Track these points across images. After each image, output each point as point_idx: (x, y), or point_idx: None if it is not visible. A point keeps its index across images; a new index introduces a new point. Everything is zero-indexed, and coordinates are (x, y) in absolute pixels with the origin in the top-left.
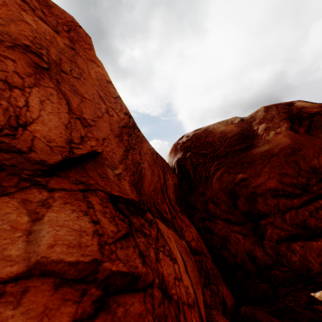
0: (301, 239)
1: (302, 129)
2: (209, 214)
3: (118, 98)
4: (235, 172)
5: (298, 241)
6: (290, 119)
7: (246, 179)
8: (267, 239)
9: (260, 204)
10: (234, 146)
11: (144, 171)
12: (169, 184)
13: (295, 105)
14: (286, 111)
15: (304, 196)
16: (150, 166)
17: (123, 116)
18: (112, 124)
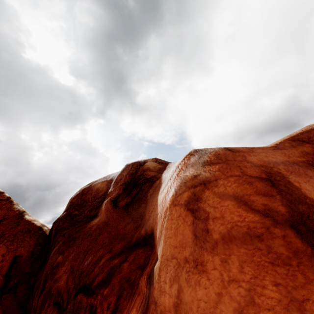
0: None
1: (125, 201)
2: (32, 305)
3: None
4: (61, 251)
5: None
6: (127, 185)
7: (59, 265)
8: None
9: (44, 311)
10: (93, 210)
11: None
12: None
13: (144, 165)
14: (133, 173)
15: None
16: None
17: None
18: None
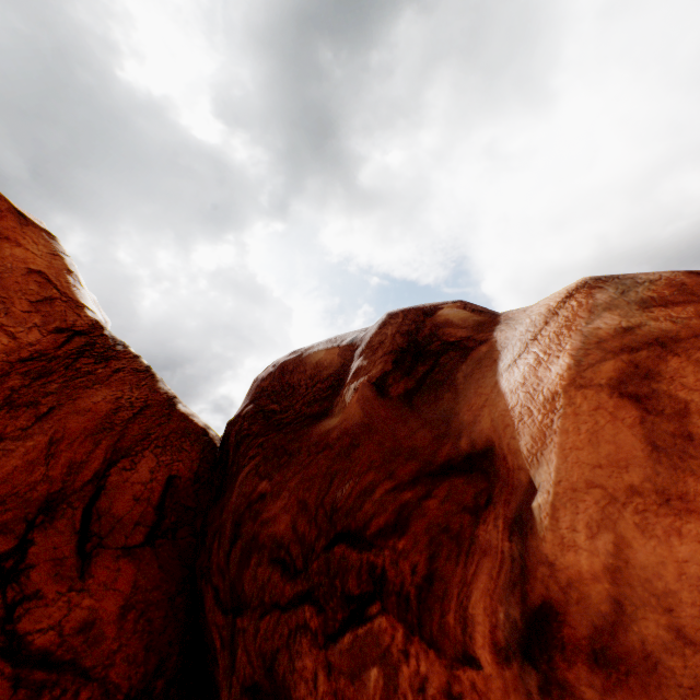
0: None
1: (403, 385)
2: (209, 563)
3: (49, 302)
4: (263, 474)
5: None
6: (401, 355)
7: (265, 497)
8: (237, 672)
9: (250, 572)
10: (315, 404)
11: None
12: (125, 480)
13: (436, 316)
14: (410, 331)
15: (300, 582)
16: (52, 443)
17: (35, 339)
18: None
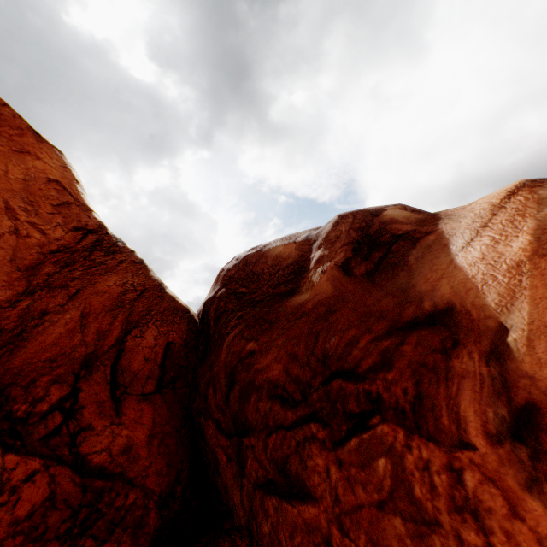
0: (277, 494)
1: (363, 267)
2: (206, 404)
3: (66, 206)
4: (248, 337)
5: (273, 496)
6: (357, 245)
7: (254, 353)
8: (247, 475)
9: (251, 406)
10: (280, 286)
11: (44, 327)
12: (137, 345)
13: (382, 216)
14: (362, 227)
15: (300, 409)
16: (83, 317)
17: (60, 235)
18: (22, 249)
